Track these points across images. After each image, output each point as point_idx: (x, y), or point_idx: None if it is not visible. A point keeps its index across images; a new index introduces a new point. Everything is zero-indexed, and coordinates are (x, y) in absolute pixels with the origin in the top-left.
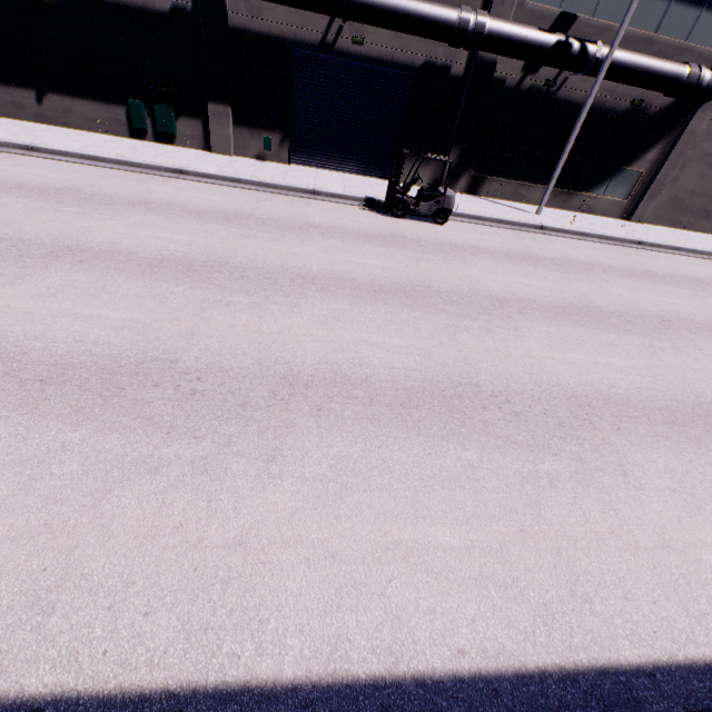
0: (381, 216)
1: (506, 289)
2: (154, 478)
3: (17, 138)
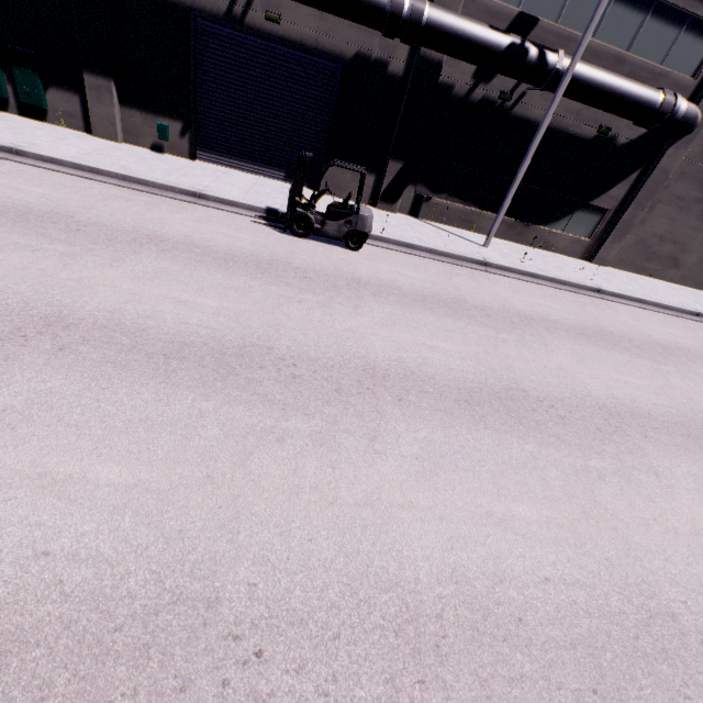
0: (277, 233)
1: (396, 355)
2: None
3: None
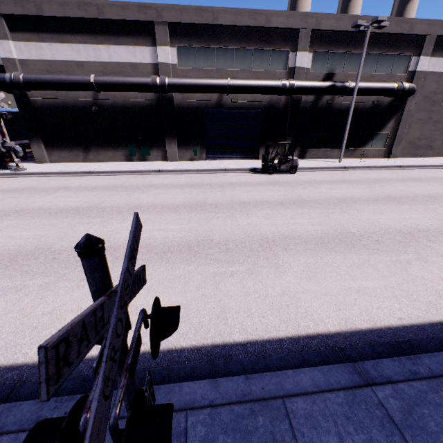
0: (262, 175)
1: (342, 195)
2: (233, 278)
3: (81, 169)
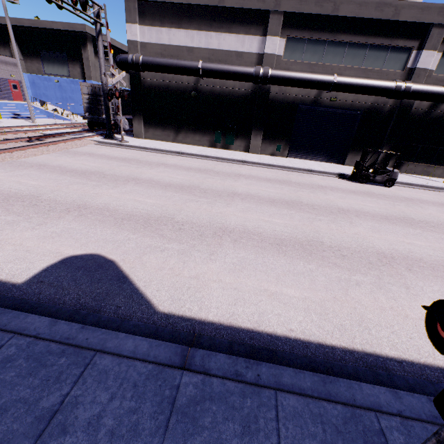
0: (352, 182)
1: None
2: (360, 287)
3: (173, 149)
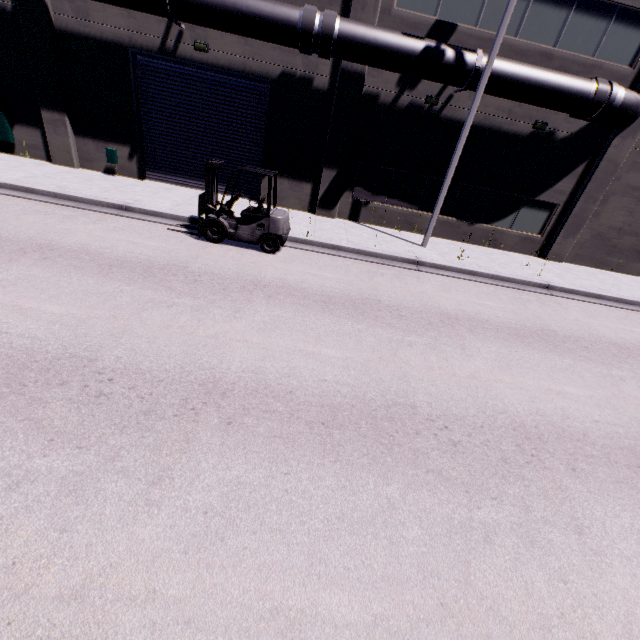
0: (191, 239)
1: (257, 365)
2: None
3: None
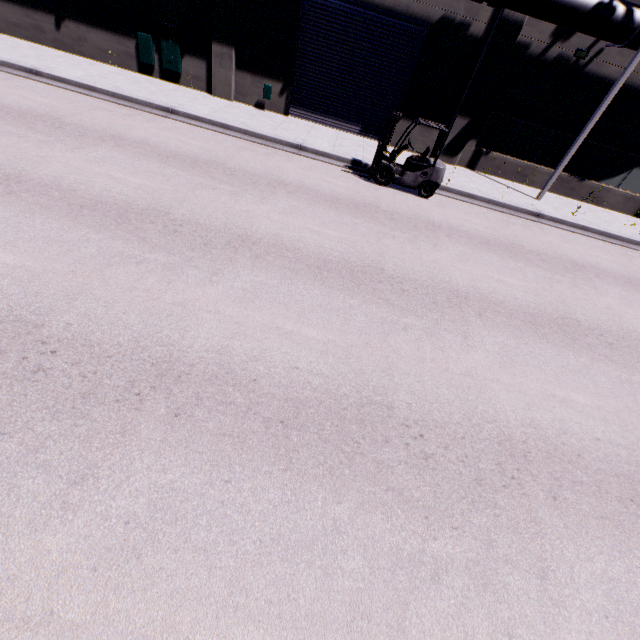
0: (362, 181)
1: (472, 283)
2: None
3: (25, 61)
